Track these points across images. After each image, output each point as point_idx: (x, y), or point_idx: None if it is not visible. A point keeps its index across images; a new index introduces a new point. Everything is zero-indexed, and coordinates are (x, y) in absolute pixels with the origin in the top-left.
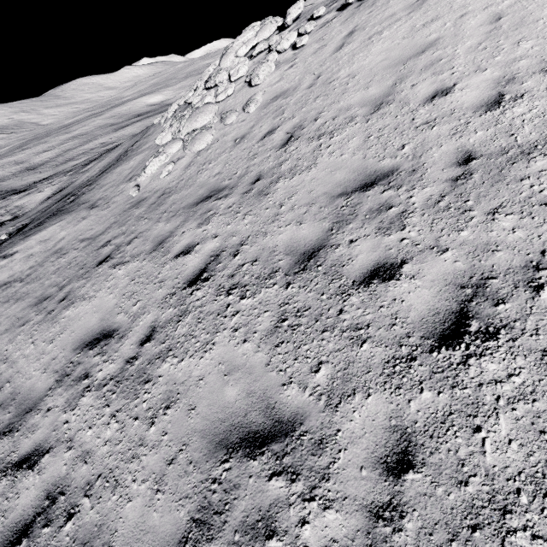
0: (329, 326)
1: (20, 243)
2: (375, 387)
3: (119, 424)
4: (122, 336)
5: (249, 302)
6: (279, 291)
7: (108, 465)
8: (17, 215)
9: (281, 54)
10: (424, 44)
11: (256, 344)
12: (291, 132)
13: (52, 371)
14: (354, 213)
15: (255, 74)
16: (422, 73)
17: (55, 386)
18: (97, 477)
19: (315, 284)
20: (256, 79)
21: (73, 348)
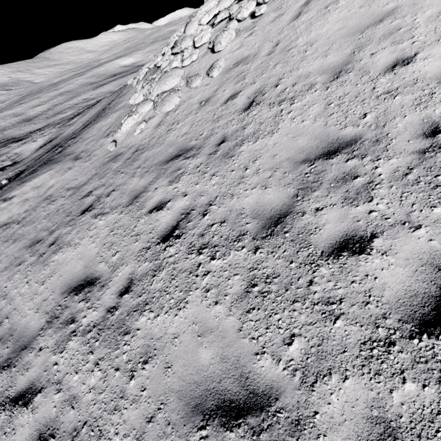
0: (300, 297)
1: (17, 188)
2: (352, 370)
3: (102, 373)
4: (103, 285)
5: (220, 264)
6: (247, 255)
7: (92, 413)
8: (16, 161)
9: (241, 22)
10: (381, 13)
11: (228, 307)
12: (252, 97)
13: (43, 312)
14: (318, 180)
15: (217, 41)
16: (381, 41)
17: (46, 327)
18: (83, 424)
19: (283, 250)
20: (219, 45)
21: (61, 291)
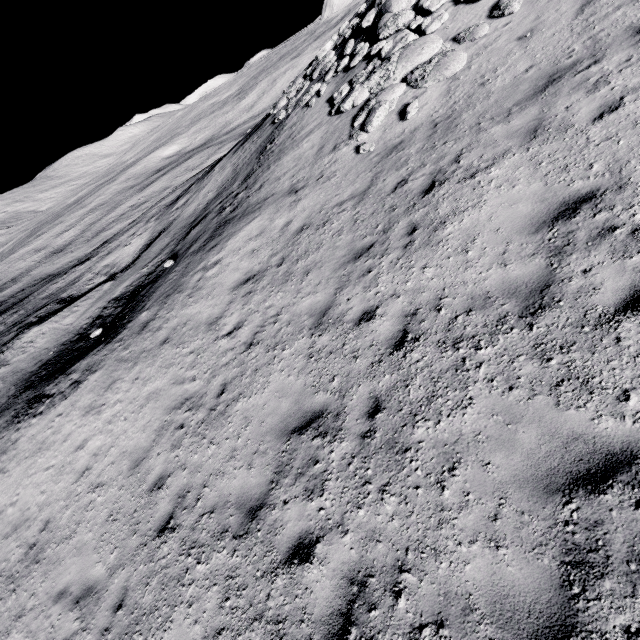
0: None
1: (212, 253)
2: None
3: None
4: (620, 187)
5: None
6: None
7: None
8: (113, 273)
9: None
10: None
11: None
12: None
13: (522, 258)
14: None
15: None
16: None
17: (557, 259)
18: None
19: None
20: None
21: (529, 233)
